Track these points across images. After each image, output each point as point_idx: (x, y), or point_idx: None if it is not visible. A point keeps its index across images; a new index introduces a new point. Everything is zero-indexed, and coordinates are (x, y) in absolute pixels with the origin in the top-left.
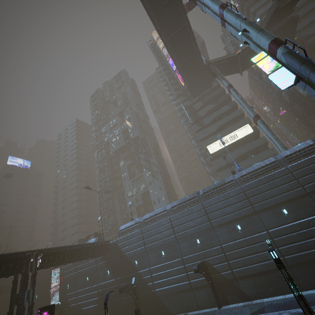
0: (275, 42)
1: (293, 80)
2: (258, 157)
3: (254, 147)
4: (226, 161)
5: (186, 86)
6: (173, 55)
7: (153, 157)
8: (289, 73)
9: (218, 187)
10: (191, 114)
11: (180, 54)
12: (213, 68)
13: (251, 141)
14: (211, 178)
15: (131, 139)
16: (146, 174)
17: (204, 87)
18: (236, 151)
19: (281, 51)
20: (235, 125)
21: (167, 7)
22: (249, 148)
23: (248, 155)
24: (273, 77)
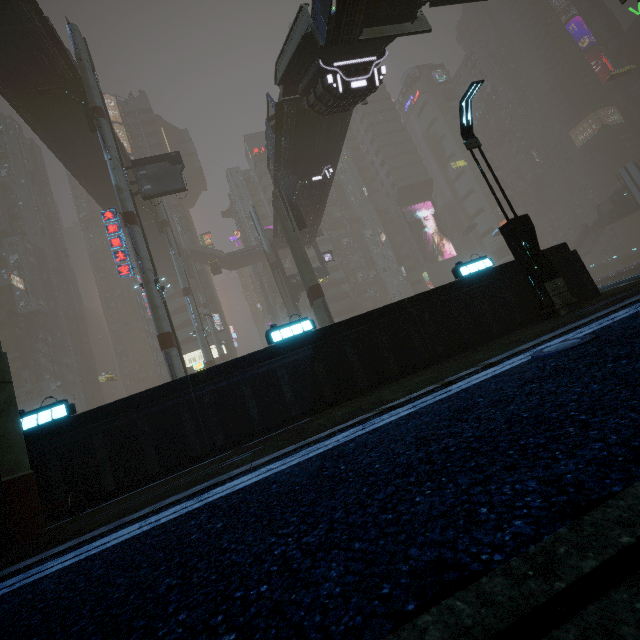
0: (208, 365)
1: None
2: None
3: None
4: None
5: None
6: None
7: (71, 355)
8: None
9: None
10: None
11: None
12: (191, 268)
13: None
14: None
15: (20, 314)
16: (50, 386)
17: None
18: None
19: None
20: (210, 339)
21: None
22: None
23: None
24: None
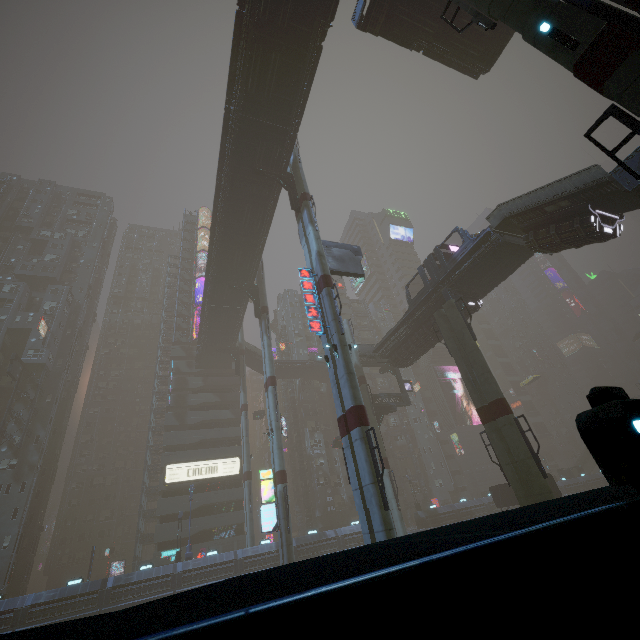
0: (282, 475)
1: (274, 526)
2: (224, 517)
3: (228, 499)
4: (180, 506)
5: (197, 351)
6: (205, 319)
7: (49, 428)
8: (275, 514)
9: (144, 582)
10: (177, 389)
11: (214, 323)
12: (242, 364)
13: (230, 485)
14: (140, 523)
15: (22, 363)
16: (0, 463)
17: (219, 364)
18: (204, 495)
19: (280, 489)
20: (224, 450)
21: (232, 289)
22: (221, 497)
23: (215, 507)
24: (264, 509)
